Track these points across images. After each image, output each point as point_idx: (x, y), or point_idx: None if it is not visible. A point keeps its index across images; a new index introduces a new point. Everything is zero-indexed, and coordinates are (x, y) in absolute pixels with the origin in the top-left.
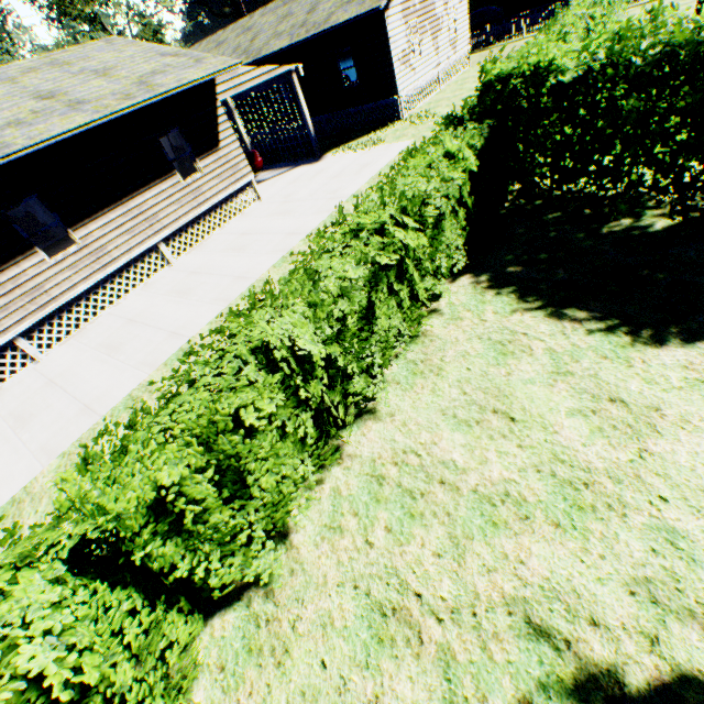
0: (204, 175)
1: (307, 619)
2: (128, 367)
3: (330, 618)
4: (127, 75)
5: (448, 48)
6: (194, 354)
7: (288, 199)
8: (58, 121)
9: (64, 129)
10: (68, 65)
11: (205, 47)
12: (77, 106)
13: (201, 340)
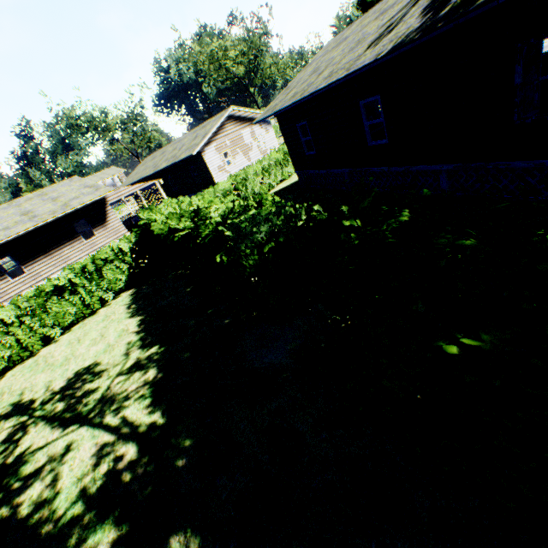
0: (98, 237)
1: None
2: None
3: None
4: (63, 200)
5: (260, 156)
6: None
7: None
8: (21, 227)
9: (21, 230)
10: (46, 195)
11: (150, 159)
12: (33, 218)
13: None
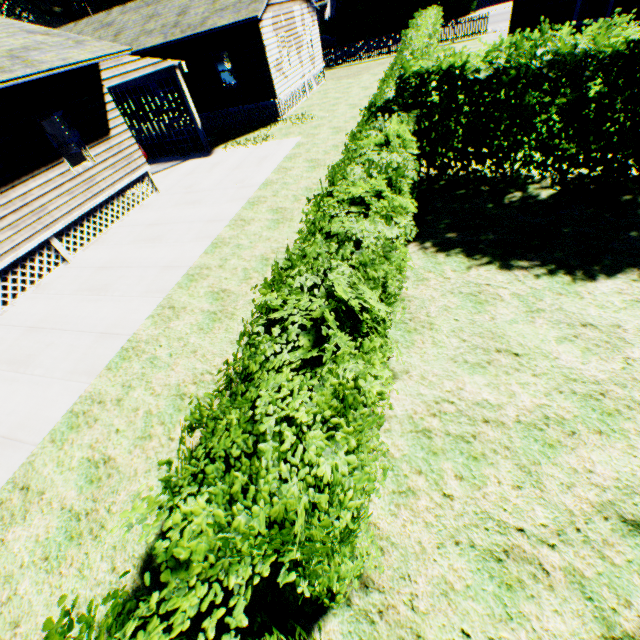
0: (96, 164)
1: (423, 594)
2: (53, 381)
3: (447, 584)
4: None
5: (309, 63)
6: (246, 333)
7: (192, 190)
8: None
9: None
10: None
11: None
12: None
13: (252, 316)
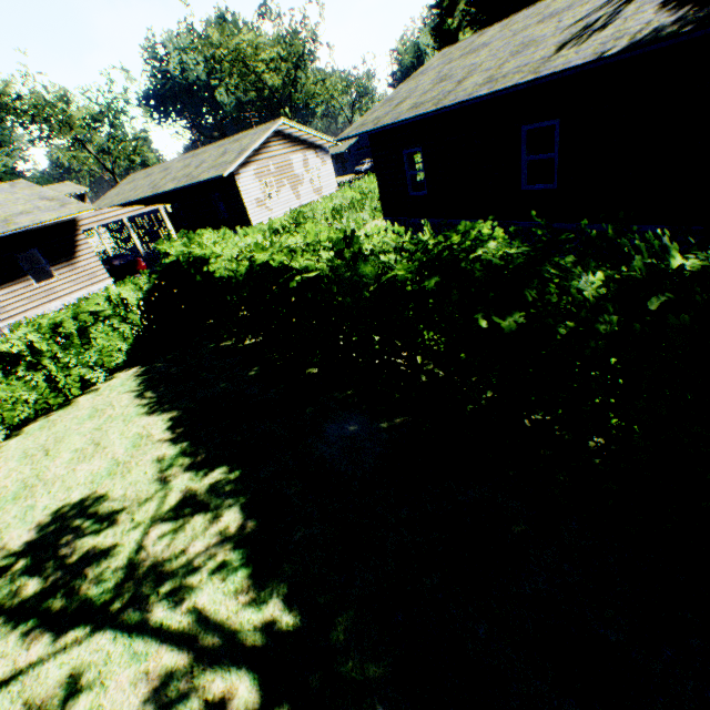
0: (59, 280)
1: None
2: None
3: None
4: (1, 213)
5: (312, 195)
6: None
7: None
8: None
9: None
10: None
11: (141, 176)
12: None
13: None
